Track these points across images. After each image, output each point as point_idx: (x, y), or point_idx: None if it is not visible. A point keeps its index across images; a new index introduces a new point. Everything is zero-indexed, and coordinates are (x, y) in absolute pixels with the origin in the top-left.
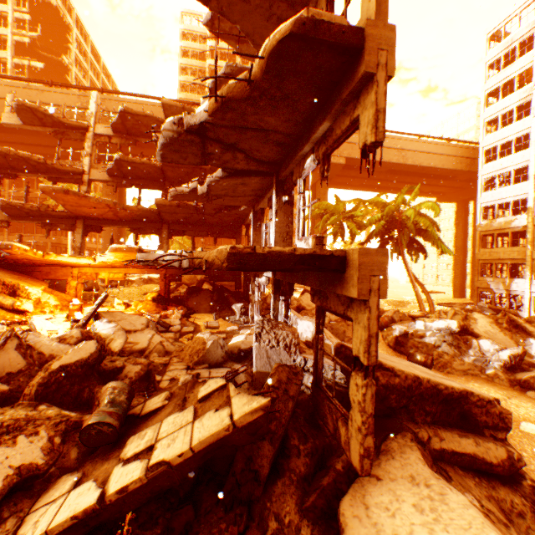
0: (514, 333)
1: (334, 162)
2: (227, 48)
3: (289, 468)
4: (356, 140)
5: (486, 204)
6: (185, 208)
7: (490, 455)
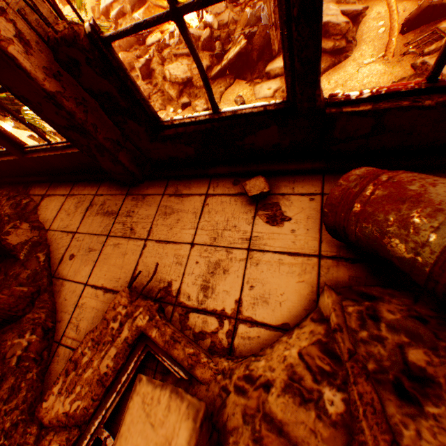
0: None
1: None
2: None
3: (263, 59)
4: None
5: None
6: None
7: (326, 47)
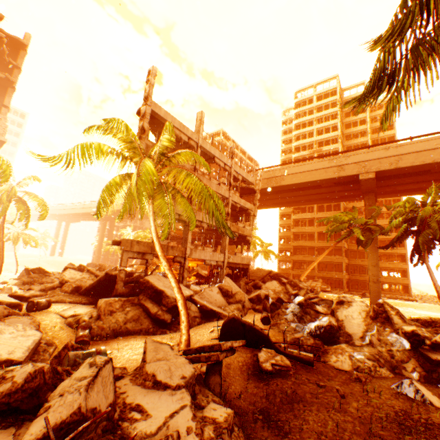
0: (376, 322)
1: (362, 178)
2: (306, 119)
3: None
4: (383, 154)
5: None
6: (210, 230)
7: (153, 310)
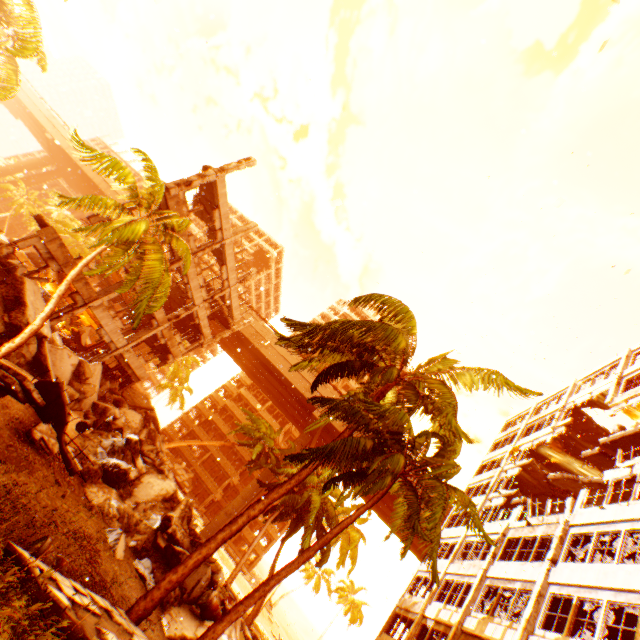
0: (163, 503)
1: (315, 415)
2: None
3: None
4: None
5: (420, 572)
6: None
7: None
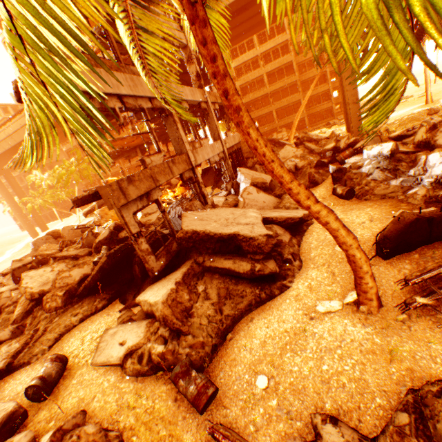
0: None
1: None
2: None
3: None
4: None
5: None
6: None
7: (240, 268)
